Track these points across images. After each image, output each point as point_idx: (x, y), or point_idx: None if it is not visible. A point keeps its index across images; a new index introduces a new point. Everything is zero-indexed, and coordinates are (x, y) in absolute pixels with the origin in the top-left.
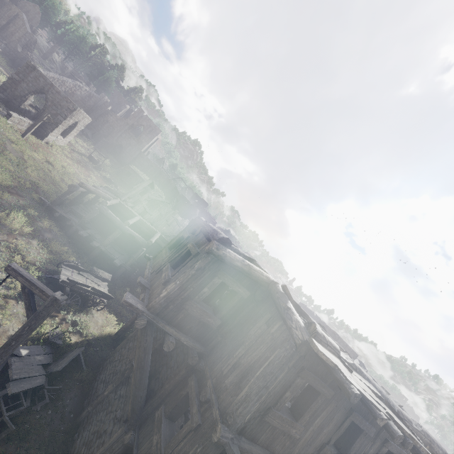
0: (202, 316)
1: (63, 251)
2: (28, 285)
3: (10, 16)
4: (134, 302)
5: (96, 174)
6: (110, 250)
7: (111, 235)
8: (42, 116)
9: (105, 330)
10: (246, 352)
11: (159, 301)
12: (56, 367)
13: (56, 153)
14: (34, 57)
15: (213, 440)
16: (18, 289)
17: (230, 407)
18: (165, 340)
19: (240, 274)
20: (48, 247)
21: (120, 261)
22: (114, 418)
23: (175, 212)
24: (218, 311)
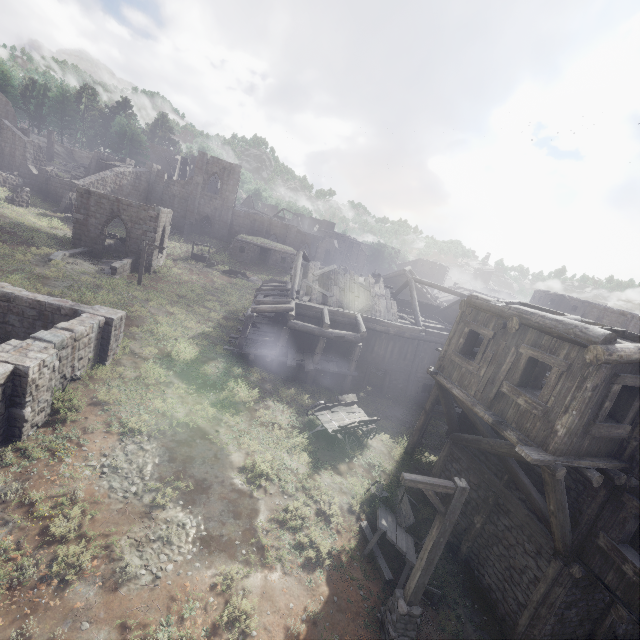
0: (610, 432)
1: (292, 395)
2: (430, 487)
3: None
4: (537, 455)
5: (214, 274)
6: (323, 364)
7: (317, 348)
8: (143, 248)
9: (394, 456)
10: None
11: (561, 441)
12: (407, 519)
13: (170, 278)
14: (55, 171)
15: None
16: (307, 461)
17: None
18: (590, 477)
19: (637, 365)
20: (282, 400)
21: (343, 371)
22: (526, 552)
23: (351, 275)
24: (622, 416)
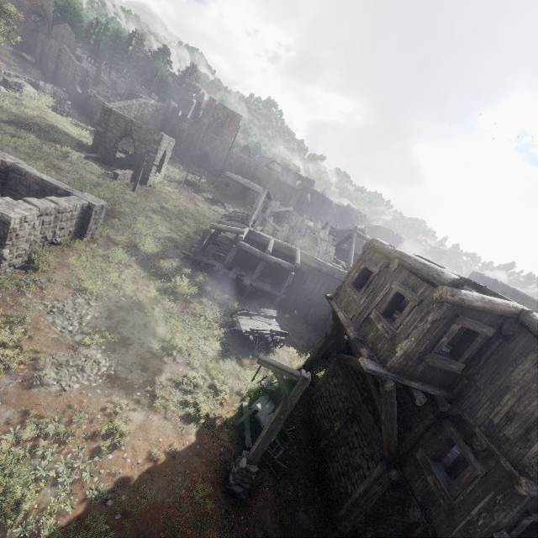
0: (444, 365)
1: (226, 299)
2: (279, 371)
3: (55, 56)
4: (373, 367)
5: (199, 198)
6: (259, 283)
7: (257, 268)
8: (141, 163)
9: (294, 365)
10: (518, 399)
11: (397, 360)
12: None
13: (161, 194)
14: (94, 93)
15: (520, 492)
16: (218, 349)
17: (525, 460)
18: (415, 396)
19: (479, 313)
20: (215, 300)
21: (273, 292)
22: (363, 455)
23: (303, 218)
24: (459, 355)
